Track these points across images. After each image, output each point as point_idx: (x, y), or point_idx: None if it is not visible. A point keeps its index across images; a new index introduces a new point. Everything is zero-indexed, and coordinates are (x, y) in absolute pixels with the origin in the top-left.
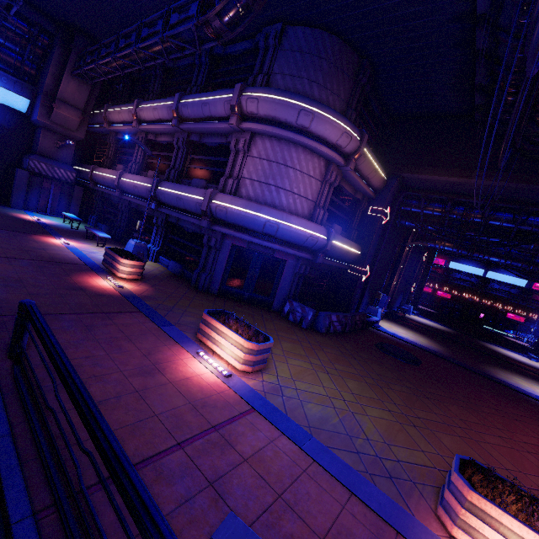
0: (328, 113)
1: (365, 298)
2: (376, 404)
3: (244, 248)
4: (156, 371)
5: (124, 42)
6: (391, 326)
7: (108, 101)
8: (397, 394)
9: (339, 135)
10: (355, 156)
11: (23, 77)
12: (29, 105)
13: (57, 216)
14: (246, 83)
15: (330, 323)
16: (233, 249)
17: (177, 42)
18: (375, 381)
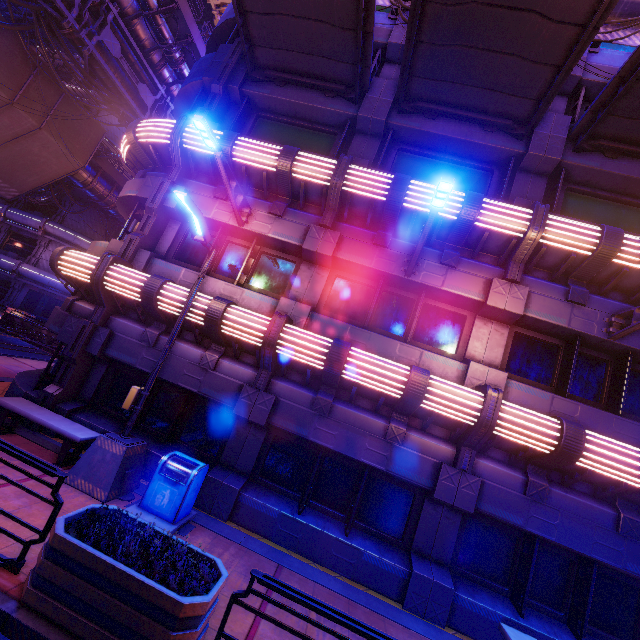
0: (90, 241)
1: None
2: None
3: (38, 292)
4: None
5: None
6: None
7: None
8: None
9: None
10: None
11: None
12: None
13: None
14: (50, 219)
15: None
16: (31, 292)
17: None
18: None
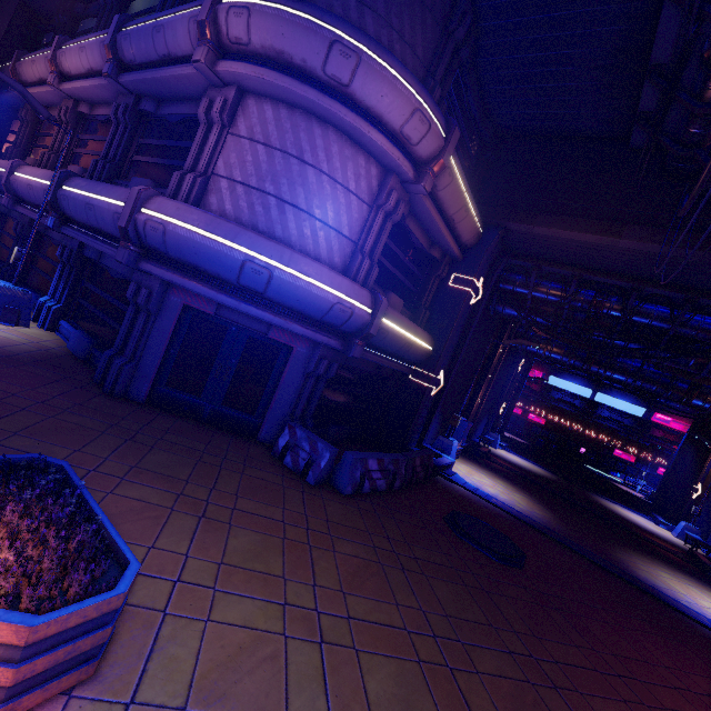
0: (388, 61)
1: (435, 423)
2: None
3: (210, 316)
4: None
5: None
6: (471, 471)
7: None
8: (492, 694)
9: (408, 113)
10: (435, 166)
11: None
12: None
13: None
14: None
15: (364, 475)
16: (187, 316)
17: None
18: (440, 646)
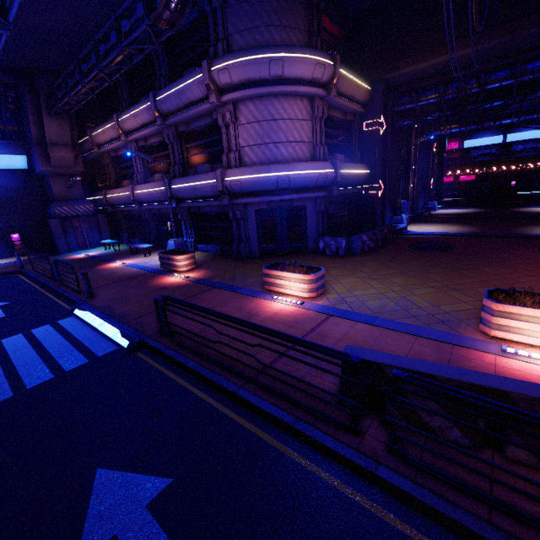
0: (295, 52)
1: (387, 211)
2: (420, 286)
3: (266, 209)
4: (253, 316)
5: (86, 66)
6: (419, 227)
7: (85, 125)
8: (437, 275)
9: (312, 68)
10: (334, 81)
11: (10, 137)
12: (28, 160)
13: (96, 246)
14: (210, 57)
15: (363, 244)
16: (257, 214)
17: (136, 47)
18: (415, 272)
